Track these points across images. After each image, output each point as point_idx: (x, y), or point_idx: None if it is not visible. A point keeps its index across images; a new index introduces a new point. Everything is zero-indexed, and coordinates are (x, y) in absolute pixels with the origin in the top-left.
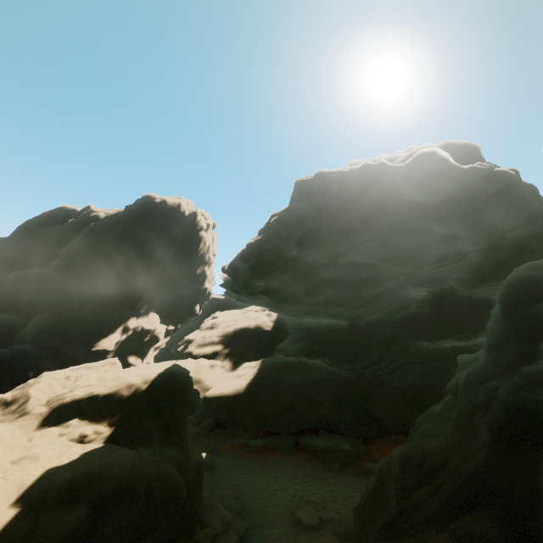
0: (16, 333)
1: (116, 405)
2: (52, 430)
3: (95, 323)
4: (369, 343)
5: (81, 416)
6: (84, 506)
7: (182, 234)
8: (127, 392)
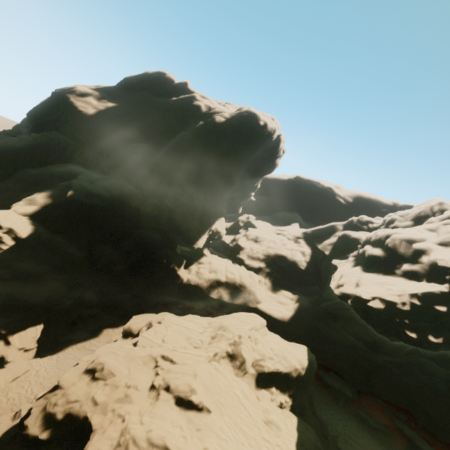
0: (140, 207)
1: (289, 381)
2: (266, 394)
3: (193, 221)
4: (399, 349)
5: (273, 384)
6: None
7: (262, 155)
8: (295, 374)
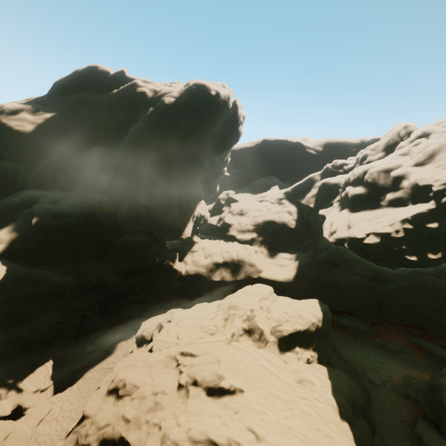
0: (115, 214)
1: (310, 337)
2: (291, 356)
3: (174, 213)
4: (400, 274)
5: (296, 344)
6: (361, 415)
7: (224, 127)
8: (313, 328)
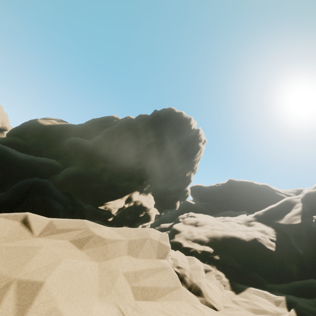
0: (52, 174)
1: None
2: None
3: (108, 185)
4: None
5: None
6: None
7: (185, 141)
8: None
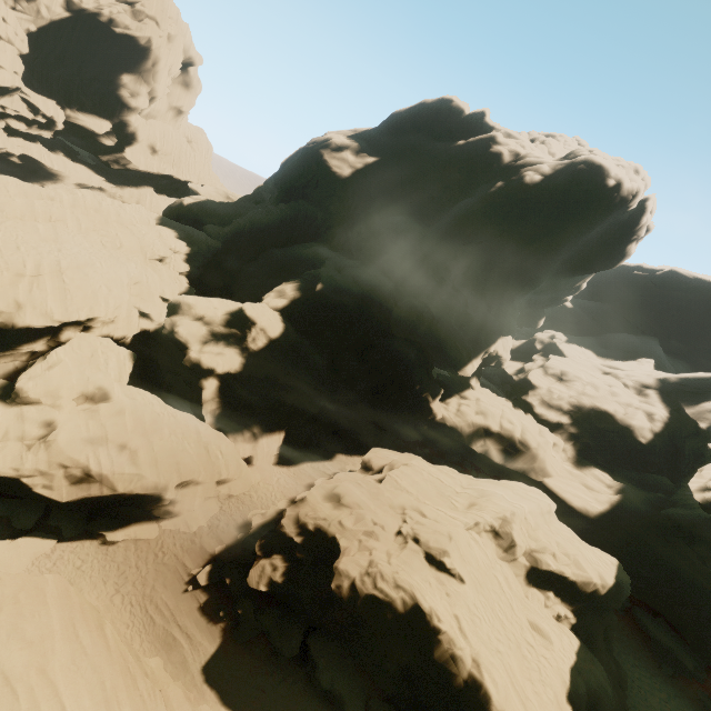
0: (393, 308)
1: (577, 594)
2: (538, 595)
3: (463, 337)
4: None
5: (552, 588)
6: None
7: (601, 237)
8: (588, 588)
